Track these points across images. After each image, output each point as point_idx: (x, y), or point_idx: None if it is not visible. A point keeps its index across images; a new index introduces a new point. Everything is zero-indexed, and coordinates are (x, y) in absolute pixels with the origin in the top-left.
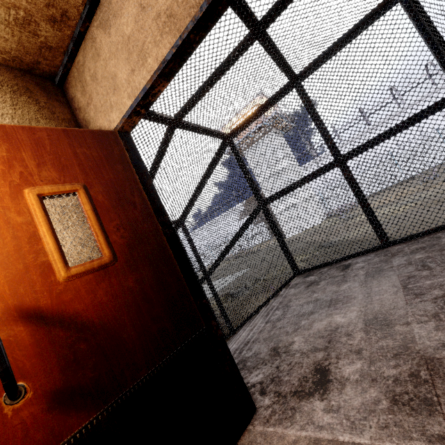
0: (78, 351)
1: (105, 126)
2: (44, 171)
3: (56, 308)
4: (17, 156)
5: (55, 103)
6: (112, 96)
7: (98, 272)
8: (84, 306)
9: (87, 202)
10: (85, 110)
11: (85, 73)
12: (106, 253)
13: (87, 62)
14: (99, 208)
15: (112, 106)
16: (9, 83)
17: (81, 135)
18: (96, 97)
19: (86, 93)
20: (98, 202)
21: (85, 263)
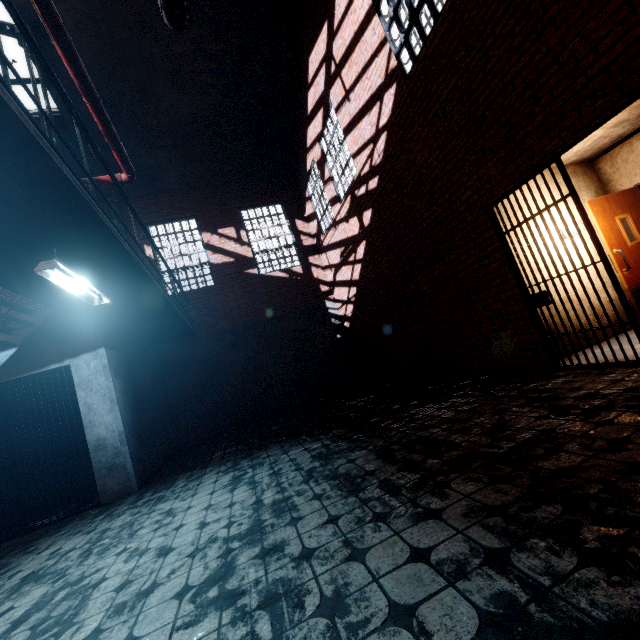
0: (636, 266)
1: (626, 183)
2: (618, 210)
3: (629, 253)
4: (610, 206)
5: (592, 173)
6: (638, 170)
7: (638, 245)
8: (635, 254)
9: (632, 220)
10: (610, 175)
11: (617, 158)
12: (639, 238)
13: (621, 154)
14: (635, 222)
15: (635, 175)
16: (580, 171)
17: (625, 193)
18: (623, 170)
19: (614, 167)
20: (634, 220)
21: (634, 241)
